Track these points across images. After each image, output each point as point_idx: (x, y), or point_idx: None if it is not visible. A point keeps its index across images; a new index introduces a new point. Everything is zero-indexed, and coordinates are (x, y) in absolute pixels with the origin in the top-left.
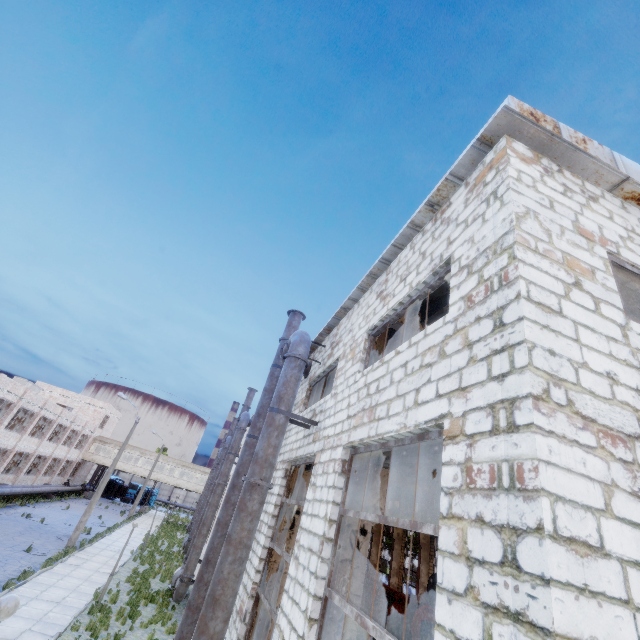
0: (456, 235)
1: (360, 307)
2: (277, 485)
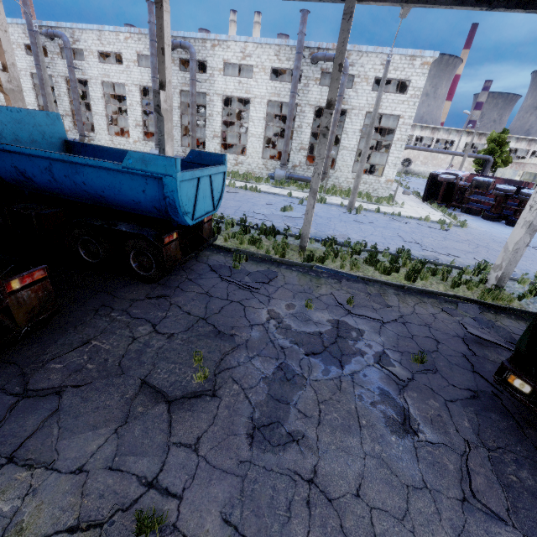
0: (414, 75)
1: (369, 59)
2: (310, 114)
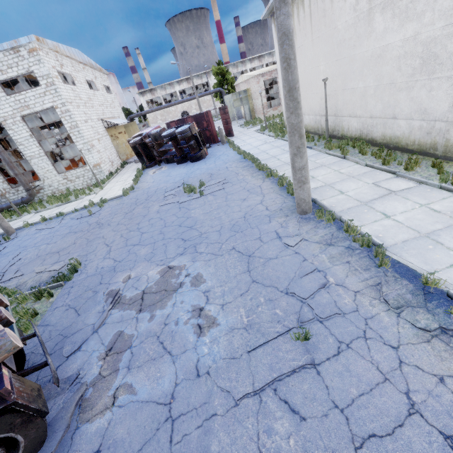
0: (31, 65)
1: None
2: None
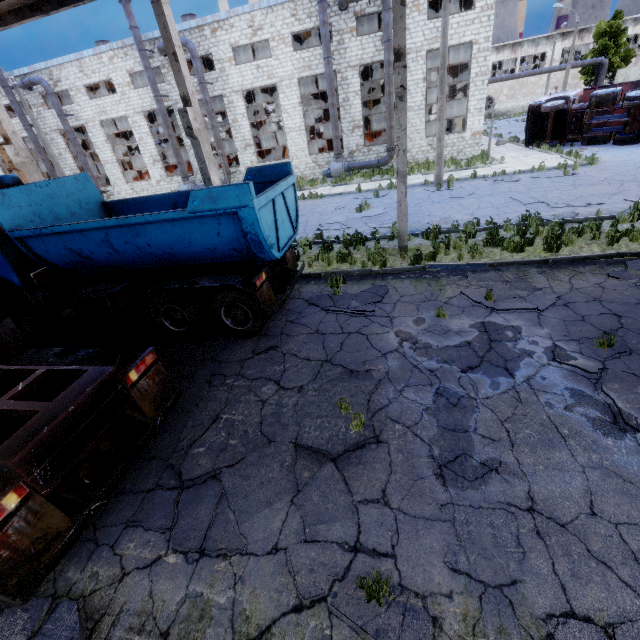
0: None
1: None
2: (354, 79)
